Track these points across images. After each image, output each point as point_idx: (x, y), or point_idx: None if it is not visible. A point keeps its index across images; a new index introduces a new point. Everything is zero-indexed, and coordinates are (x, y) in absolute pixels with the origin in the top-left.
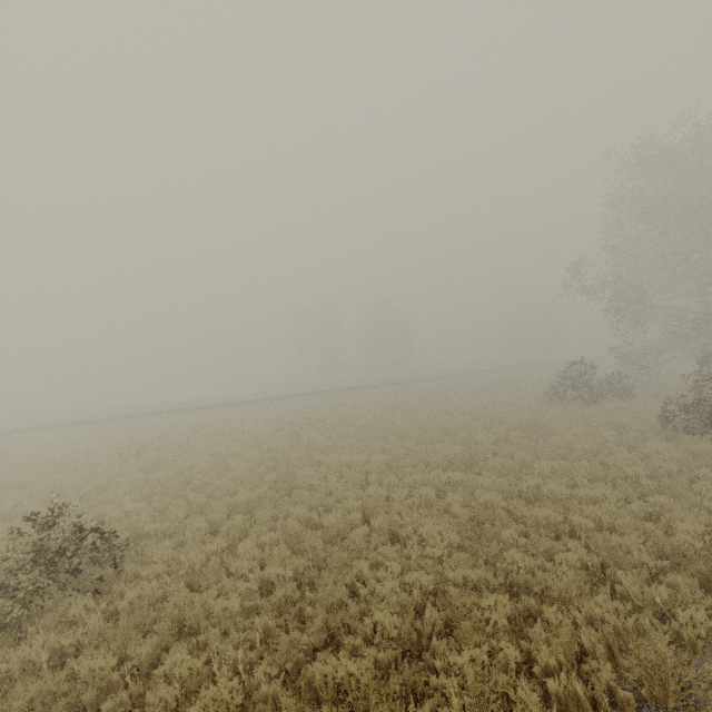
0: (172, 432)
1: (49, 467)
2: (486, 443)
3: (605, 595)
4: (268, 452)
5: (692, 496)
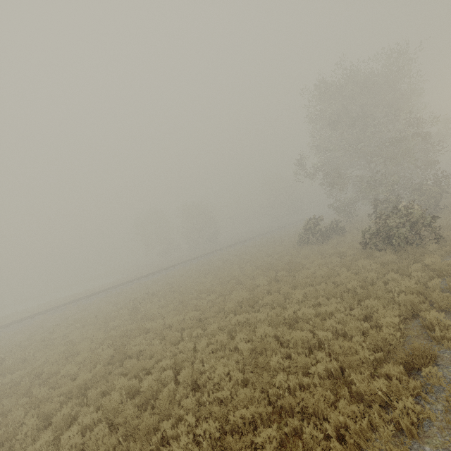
0: (42, 329)
1: None
2: (264, 284)
3: (345, 399)
4: (112, 330)
5: (387, 295)
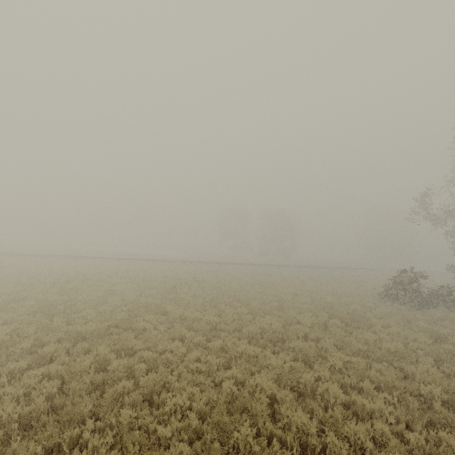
0: (108, 271)
1: (15, 279)
2: (306, 324)
3: None
4: (143, 296)
5: None
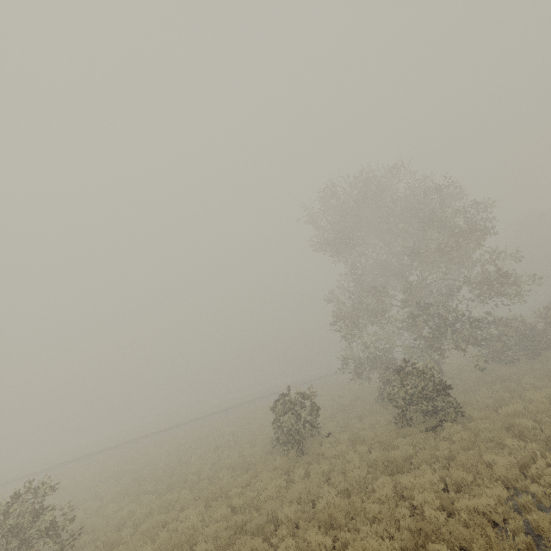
0: None
1: None
2: None
3: None
4: None
5: None
